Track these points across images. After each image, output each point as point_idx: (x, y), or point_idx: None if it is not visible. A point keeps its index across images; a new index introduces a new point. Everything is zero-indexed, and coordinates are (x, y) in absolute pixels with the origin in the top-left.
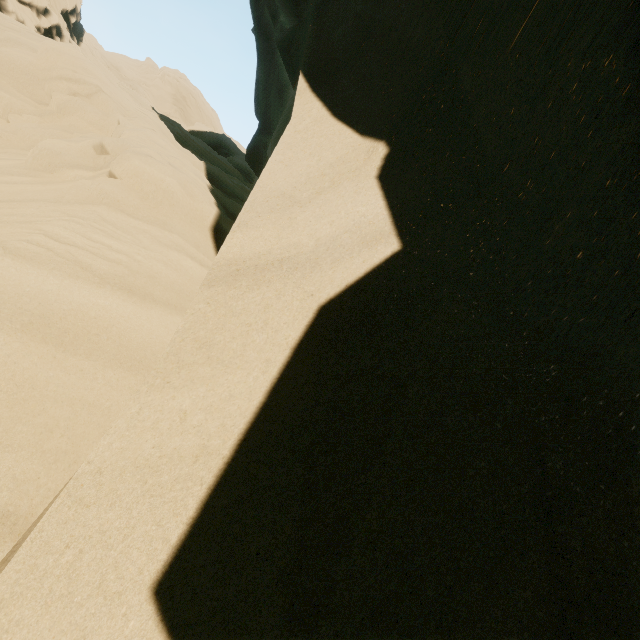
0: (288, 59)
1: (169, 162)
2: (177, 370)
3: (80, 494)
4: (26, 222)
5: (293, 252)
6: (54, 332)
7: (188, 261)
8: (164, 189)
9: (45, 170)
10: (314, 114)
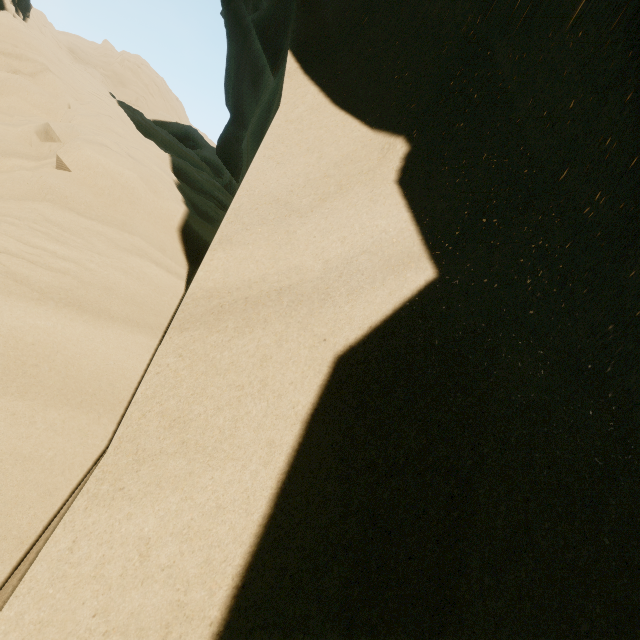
0: (266, 41)
1: (128, 153)
2: (135, 466)
3: None
4: None
5: (295, 279)
6: None
7: (152, 268)
8: (123, 184)
9: None
10: (309, 100)
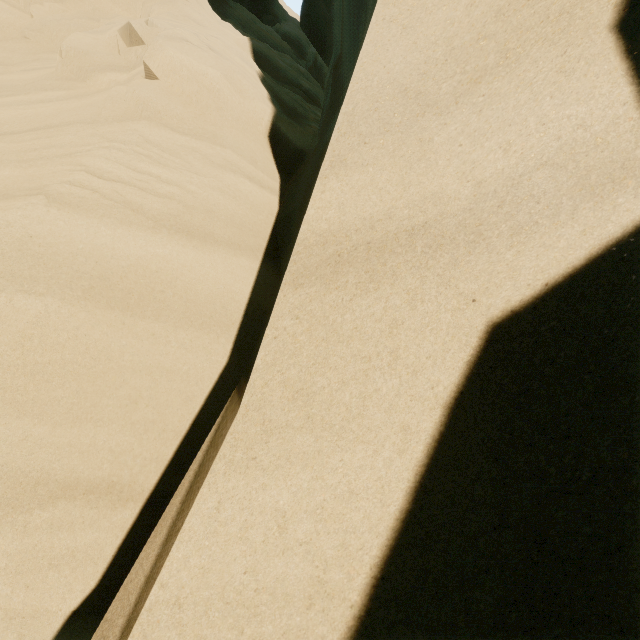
0: None
1: (209, 45)
2: (263, 437)
3: (157, 636)
4: (65, 155)
5: (432, 212)
6: (117, 295)
7: (246, 184)
8: (208, 87)
9: (77, 78)
10: None
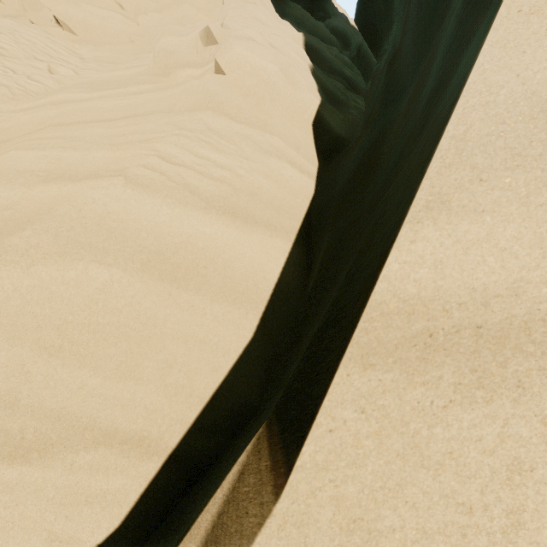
0: None
1: (270, 43)
2: None
3: None
4: (145, 141)
5: None
6: (168, 268)
7: (288, 169)
8: (265, 80)
9: (163, 74)
10: None
